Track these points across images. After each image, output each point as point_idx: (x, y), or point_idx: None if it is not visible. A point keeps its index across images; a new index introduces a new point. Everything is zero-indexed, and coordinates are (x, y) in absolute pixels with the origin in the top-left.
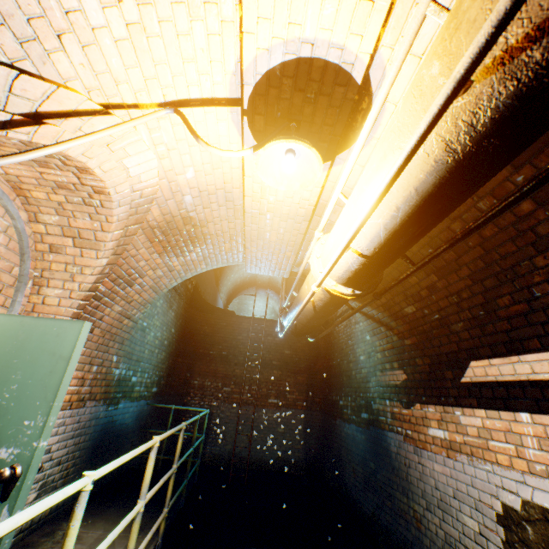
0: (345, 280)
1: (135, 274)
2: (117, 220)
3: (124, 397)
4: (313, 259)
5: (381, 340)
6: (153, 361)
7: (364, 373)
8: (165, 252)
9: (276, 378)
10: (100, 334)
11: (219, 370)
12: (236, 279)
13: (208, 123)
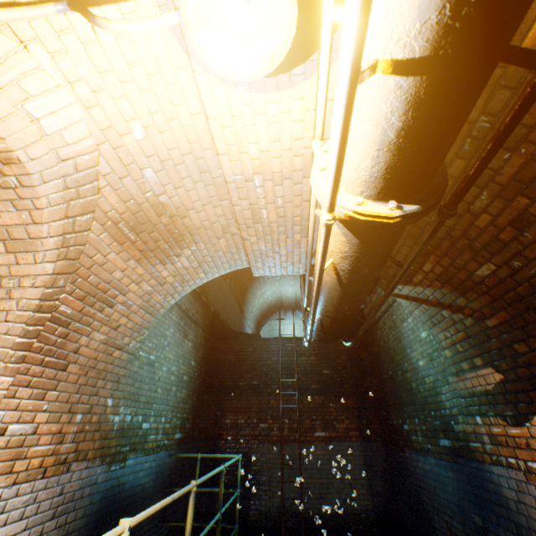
0: (379, 181)
1: (113, 289)
2: (50, 205)
3: (134, 450)
4: (315, 175)
5: (446, 331)
6: (171, 401)
7: (429, 383)
8: (145, 258)
9: (319, 405)
10: (80, 371)
11: (251, 403)
12: (261, 304)
13: (133, 36)
